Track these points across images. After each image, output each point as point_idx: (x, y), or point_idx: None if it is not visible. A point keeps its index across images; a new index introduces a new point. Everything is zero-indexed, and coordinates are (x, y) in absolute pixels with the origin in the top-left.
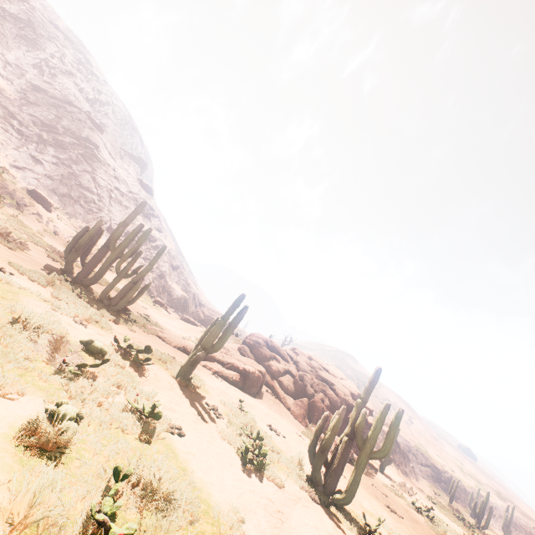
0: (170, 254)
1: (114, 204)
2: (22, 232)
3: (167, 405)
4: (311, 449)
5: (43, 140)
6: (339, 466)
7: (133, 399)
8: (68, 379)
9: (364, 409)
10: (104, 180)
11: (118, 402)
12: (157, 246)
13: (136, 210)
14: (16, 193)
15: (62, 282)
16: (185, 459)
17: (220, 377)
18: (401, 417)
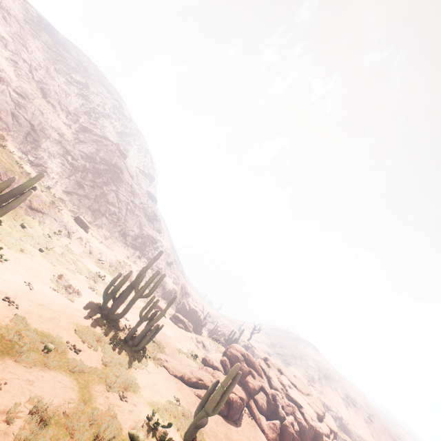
0: (166, 252)
1: (129, 214)
2: (71, 262)
3: None
4: None
5: (86, 168)
6: None
7: None
8: None
9: None
10: (124, 196)
11: None
12: (157, 247)
13: (155, 258)
14: (68, 224)
15: (103, 331)
16: None
17: None
18: None
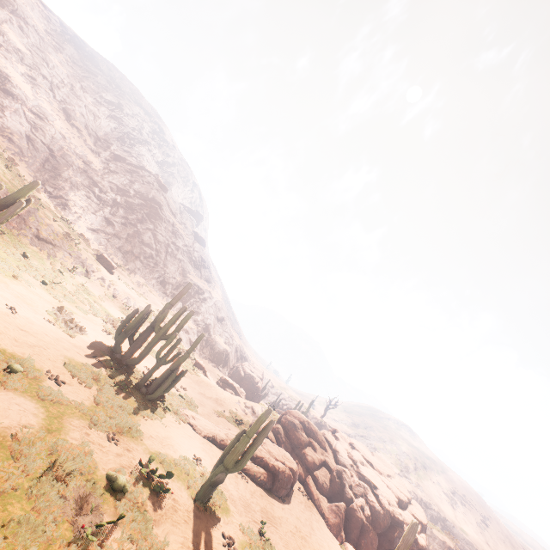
0: (217, 306)
1: (169, 258)
2: (85, 303)
3: None
4: None
5: (117, 203)
6: None
7: None
8: (85, 546)
9: None
10: (163, 236)
11: None
12: (204, 298)
13: (182, 291)
14: (87, 261)
15: (107, 372)
16: None
17: (247, 475)
18: None
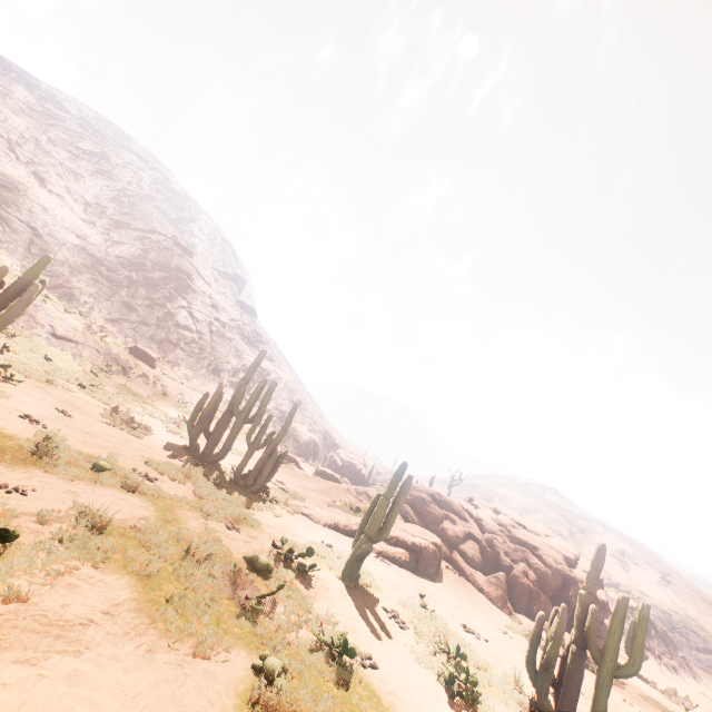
0: (288, 387)
1: (216, 339)
2: (135, 404)
3: (346, 623)
4: (529, 665)
5: (134, 281)
6: (573, 687)
7: (316, 628)
8: (254, 616)
9: (591, 605)
10: (202, 313)
11: (303, 635)
12: (272, 380)
13: (256, 362)
14: (120, 356)
15: (194, 469)
16: (389, 702)
17: (385, 559)
18: (648, 616)
